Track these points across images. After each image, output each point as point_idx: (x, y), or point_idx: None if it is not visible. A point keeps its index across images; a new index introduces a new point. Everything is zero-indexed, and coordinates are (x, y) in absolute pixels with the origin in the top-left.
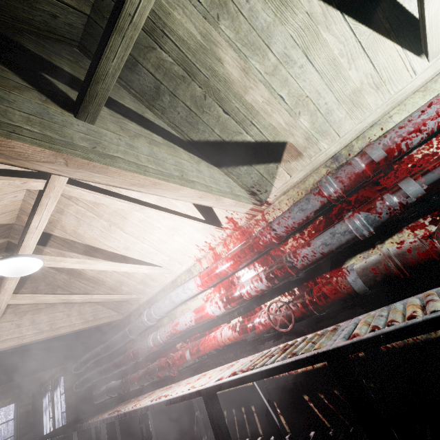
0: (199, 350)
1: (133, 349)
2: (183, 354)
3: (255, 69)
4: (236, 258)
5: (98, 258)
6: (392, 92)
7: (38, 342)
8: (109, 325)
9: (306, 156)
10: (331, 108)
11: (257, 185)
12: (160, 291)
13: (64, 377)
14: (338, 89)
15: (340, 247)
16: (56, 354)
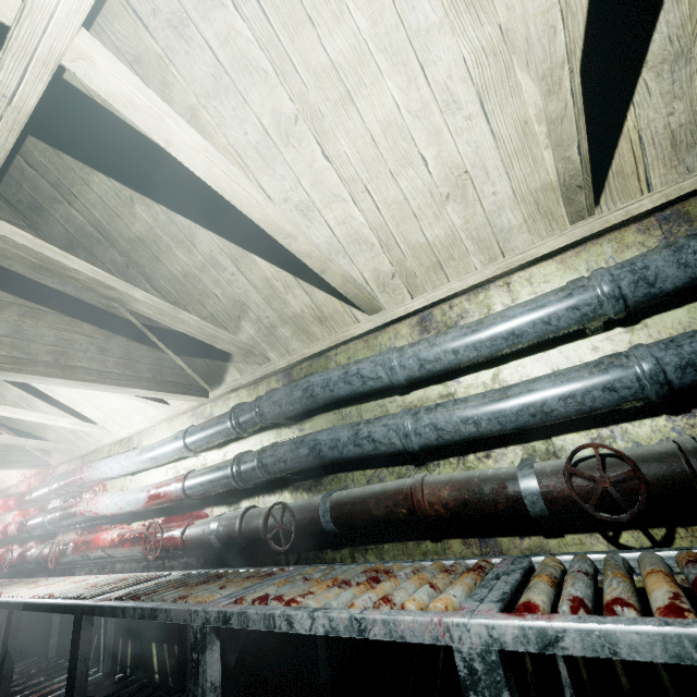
0: None
1: None
2: None
3: (2, 401)
4: (17, 501)
5: None
6: (98, 439)
7: None
8: None
9: (63, 451)
10: (65, 433)
11: (42, 452)
12: (1, 491)
13: None
14: (63, 427)
15: (43, 528)
16: None
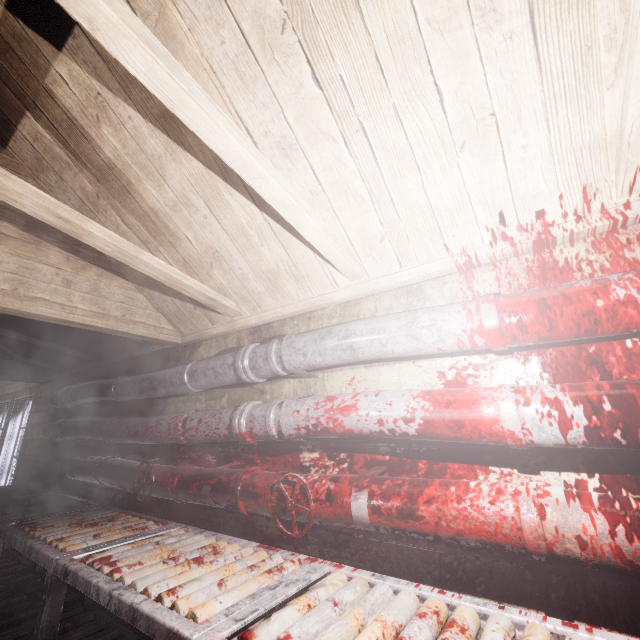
0: (415, 514)
1: (188, 416)
2: (343, 496)
3: None
4: None
5: (192, 153)
6: None
7: (0, 325)
8: (146, 347)
9: None
10: None
11: None
12: (298, 315)
13: (34, 403)
14: None
15: None
16: (29, 360)
